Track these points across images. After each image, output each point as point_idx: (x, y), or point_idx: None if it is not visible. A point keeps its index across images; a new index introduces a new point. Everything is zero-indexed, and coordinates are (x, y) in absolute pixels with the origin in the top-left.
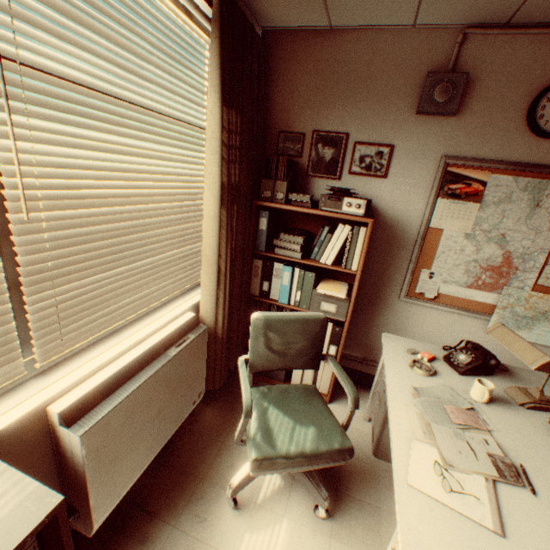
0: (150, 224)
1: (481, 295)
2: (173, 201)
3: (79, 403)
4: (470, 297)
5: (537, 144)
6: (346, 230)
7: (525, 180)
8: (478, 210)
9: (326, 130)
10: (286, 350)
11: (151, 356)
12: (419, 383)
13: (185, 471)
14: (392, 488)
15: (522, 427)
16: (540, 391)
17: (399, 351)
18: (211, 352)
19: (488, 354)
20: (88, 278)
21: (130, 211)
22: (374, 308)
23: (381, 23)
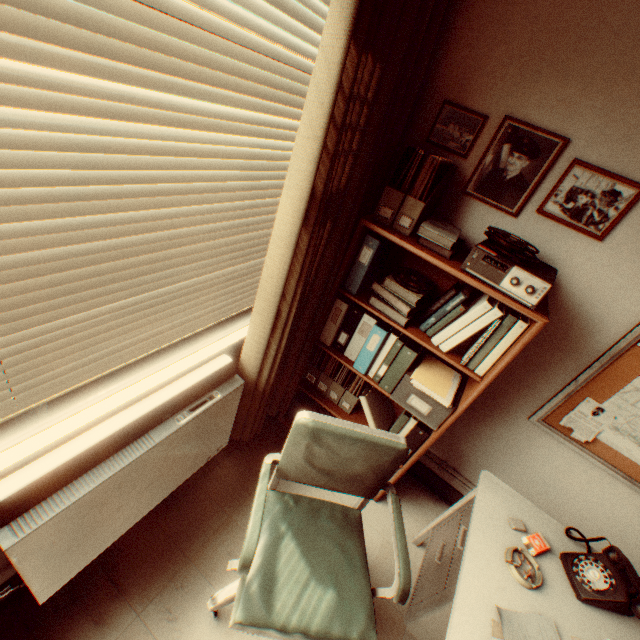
0: (183, 236)
1: None
2: (230, 199)
3: (17, 497)
4: None
5: None
6: (492, 316)
7: None
8: None
9: (531, 120)
10: (333, 469)
11: (149, 423)
12: (509, 600)
13: (174, 542)
14: None
15: None
16: None
17: (497, 518)
18: (246, 404)
19: None
20: (59, 318)
21: (144, 218)
22: (484, 413)
23: None
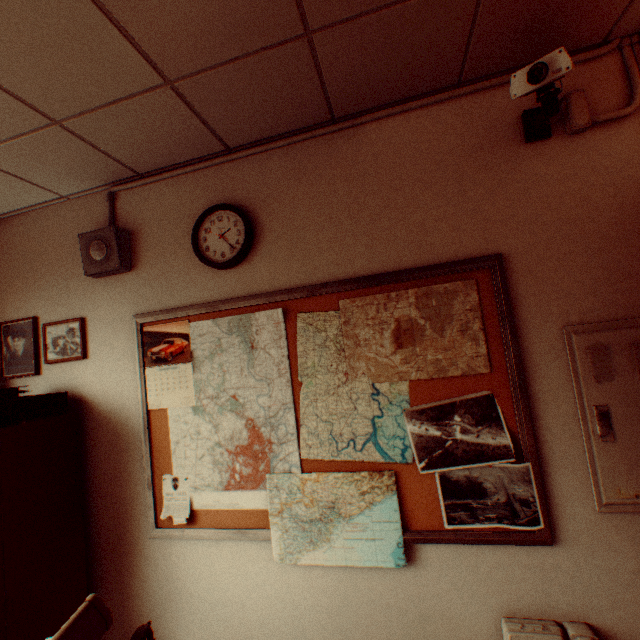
0: None
1: (248, 496)
2: None
3: None
4: (237, 505)
5: (223, 277)
6: None
7: (227, 320)
8: (196, 371)
9: (17, 318)
10: None
11: None
12: None
13: None
14: None
15: None
16: None
17: None
18: None
19: None
20: None
21: None
22: (127, 562)
23: (31, 202)
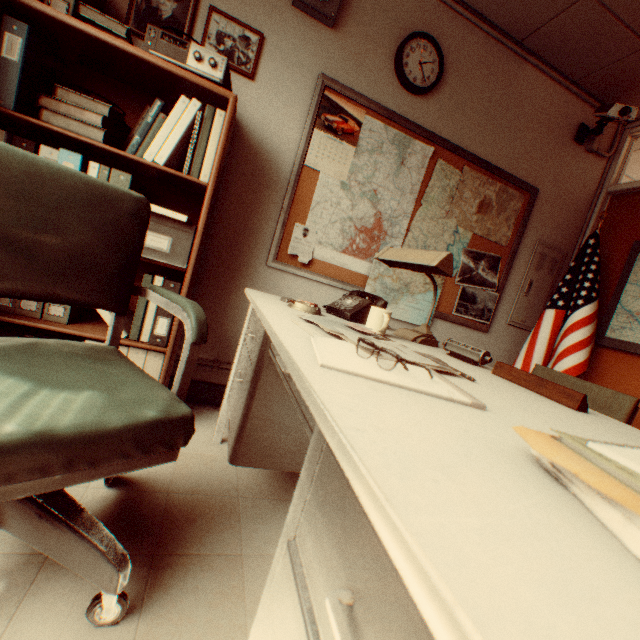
0: None
1: (356, 263)
2: None
3: None
4: (346, 266)
5: (403, 97)
6: (194, 108)
7: (394, 132)
8: (354, 157)
9: None
10: (37, 243)
11: None
12: (306, 315)
13: None
14: (261, 520)
15: (426, 350)
16: (428, 326)
17: (272, 298)
18: None
19: (376, 296)
20: None
21: None
22: (233, 279)
23: None
